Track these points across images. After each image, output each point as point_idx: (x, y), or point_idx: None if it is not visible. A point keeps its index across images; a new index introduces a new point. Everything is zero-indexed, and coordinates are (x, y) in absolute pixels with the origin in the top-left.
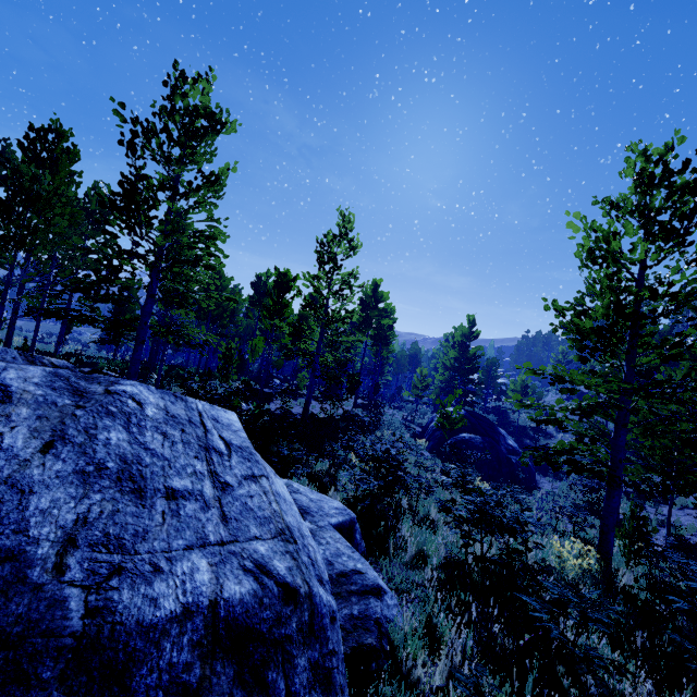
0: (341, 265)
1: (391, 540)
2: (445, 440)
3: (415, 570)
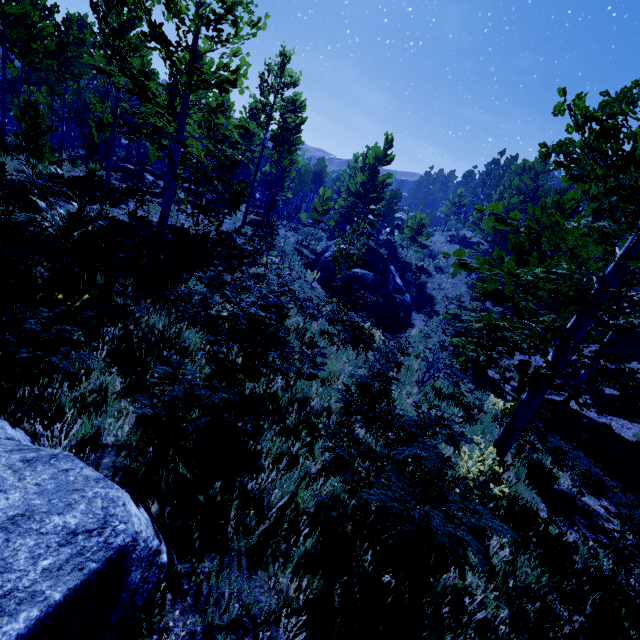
0: None
1: (232, 509)
2: (338, 273)
3: (268, 562)
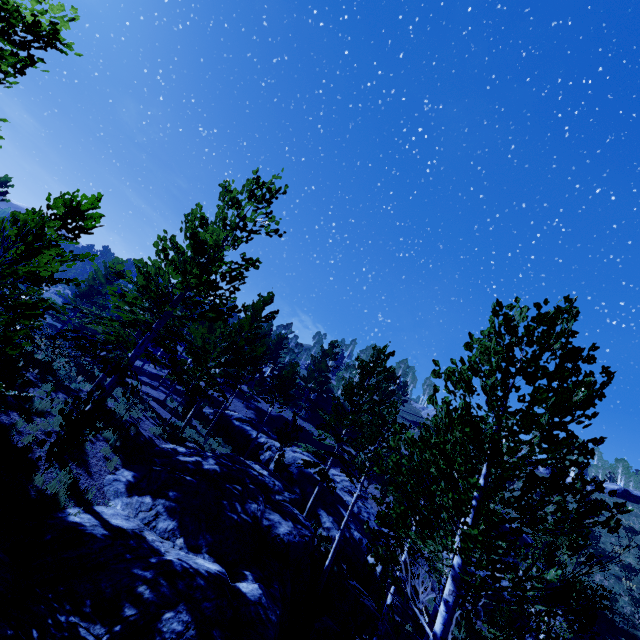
0: None
1: None
2: None
3: None
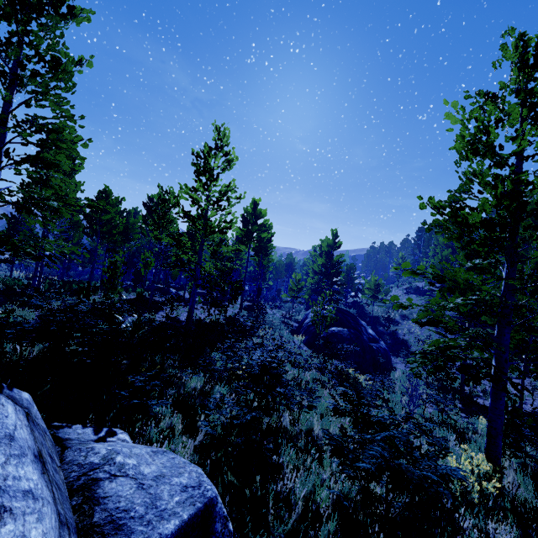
0: (217, 176)
1: (270, 500)
2: (318, 334)
3: None
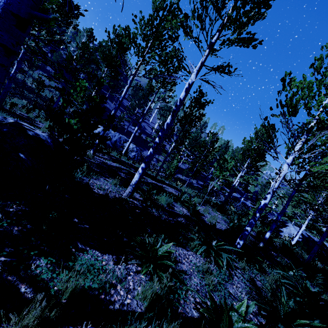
0: None
1: None
2: None
3: None
